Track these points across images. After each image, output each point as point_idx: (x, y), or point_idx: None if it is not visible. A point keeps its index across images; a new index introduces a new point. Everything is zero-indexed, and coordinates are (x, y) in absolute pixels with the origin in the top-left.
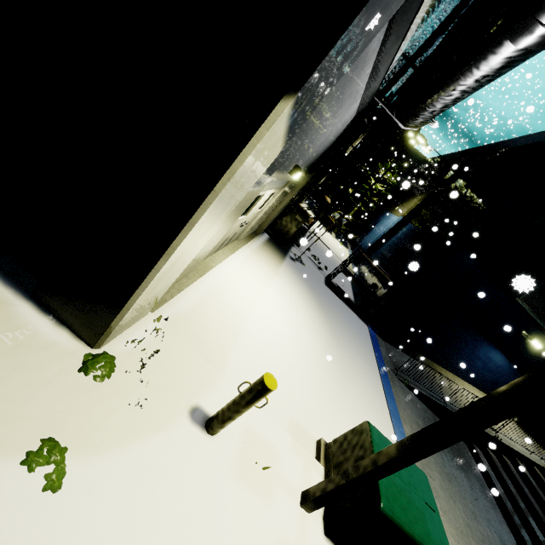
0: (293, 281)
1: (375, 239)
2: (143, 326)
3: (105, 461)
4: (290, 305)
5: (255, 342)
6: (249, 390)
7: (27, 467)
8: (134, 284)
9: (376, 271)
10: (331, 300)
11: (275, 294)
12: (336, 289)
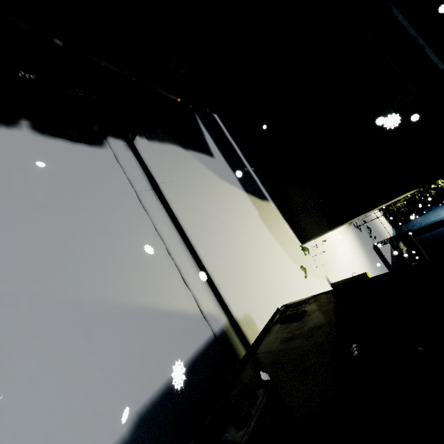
0: (355, 240)
1: (422, 225)
2: (310, 241)
3: (312, 278)
4: (354, 253)
5: (340, 264)
6: (357, 275)
7: (301, 269)
8: (332, 228)
9: (419, 250)
10: (376, 259)
11: (347, 244)
12: (380, 254)
